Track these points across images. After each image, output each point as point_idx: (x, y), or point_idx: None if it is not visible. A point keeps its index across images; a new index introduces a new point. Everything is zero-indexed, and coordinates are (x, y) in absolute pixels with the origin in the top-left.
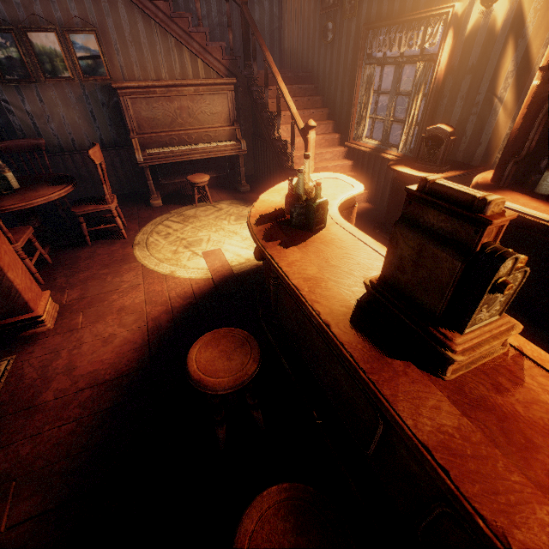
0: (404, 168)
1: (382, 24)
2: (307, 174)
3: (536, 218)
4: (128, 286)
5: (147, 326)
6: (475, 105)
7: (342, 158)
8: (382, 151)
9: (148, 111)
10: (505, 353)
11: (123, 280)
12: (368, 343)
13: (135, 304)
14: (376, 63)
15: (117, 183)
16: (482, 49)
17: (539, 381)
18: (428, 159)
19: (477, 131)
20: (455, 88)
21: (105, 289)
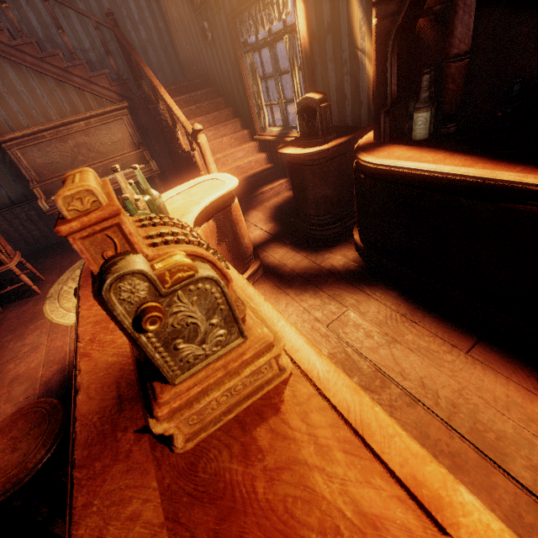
0: (289, 149)
1: (242, 8)
2: (126, 189)
3: (408, 169)
4: (27, 350)
5: (35, 394)
6: (344, 64)
7: (257, 152)
8: (285, 136)
9: (43, 157)
10: (286, 381)
11: (25, 344)
12: (110, 410)
13: (29, 370)
14: (252, 50)
15: (41, 235)
16: (330, 4)
17: (312, 421)
18: (310, 133)
19: (355, 91)
20: (322, 53)
21: (3, 359)
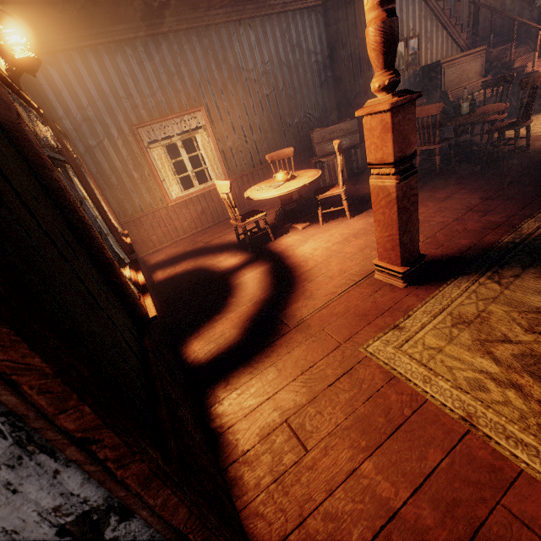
0: None
1: None
2: None
3: None
4: None
5: None
6: None
7: None
8: None
9: (450, 76)
10: None
11: None
12: None
13: None
14: None
15: None
16: None
17: None
18: None
19: None
20: None
21: None
